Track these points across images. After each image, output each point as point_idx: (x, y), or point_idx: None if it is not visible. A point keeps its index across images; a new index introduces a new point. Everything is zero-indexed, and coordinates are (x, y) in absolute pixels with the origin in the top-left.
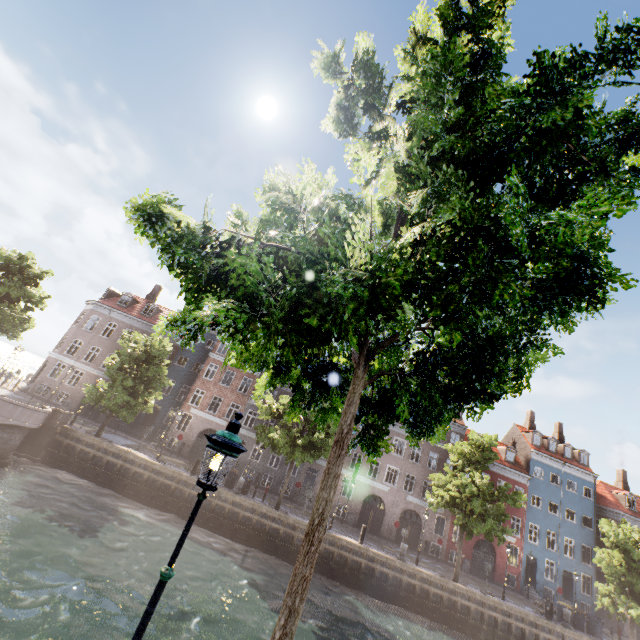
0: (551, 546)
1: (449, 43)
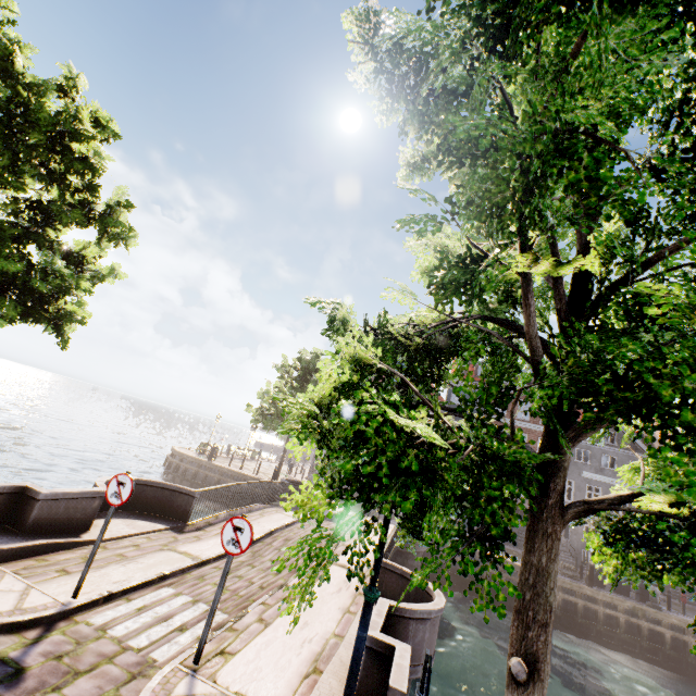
0: None
1: None
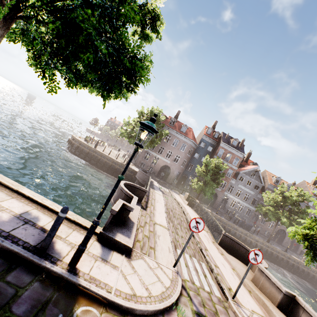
0: None
1: None
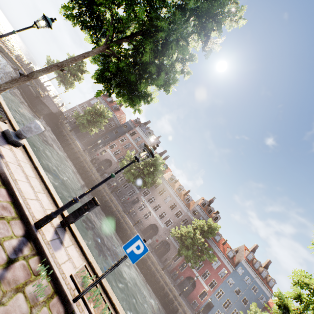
0: (226, 308)
1: None
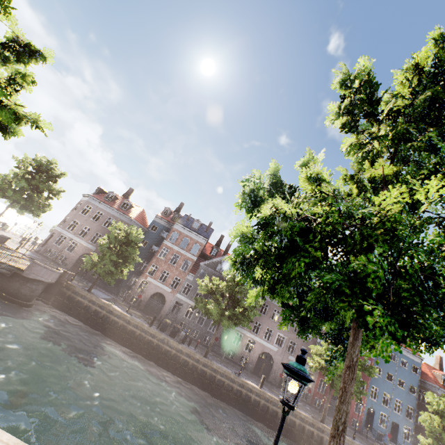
0: (385, 403)
1: (433, 73)
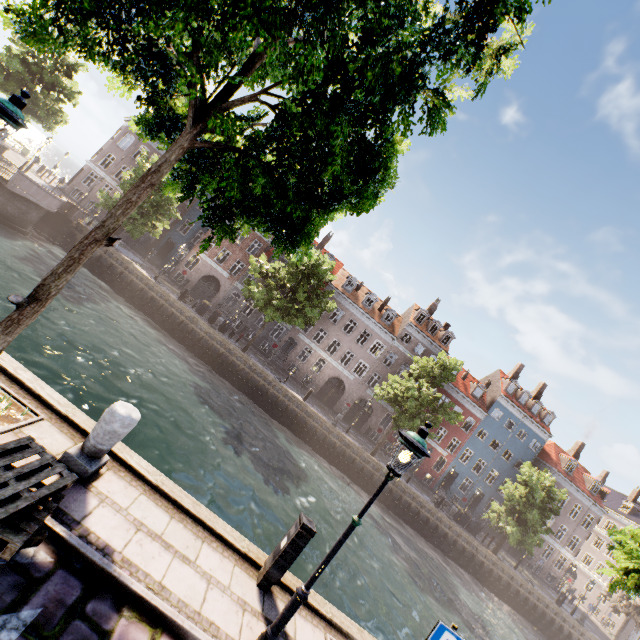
0: (477, 471)
1: None
